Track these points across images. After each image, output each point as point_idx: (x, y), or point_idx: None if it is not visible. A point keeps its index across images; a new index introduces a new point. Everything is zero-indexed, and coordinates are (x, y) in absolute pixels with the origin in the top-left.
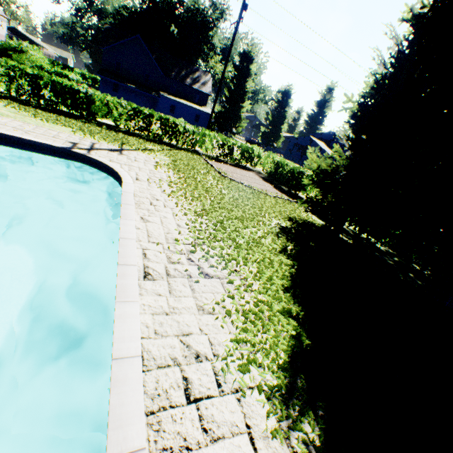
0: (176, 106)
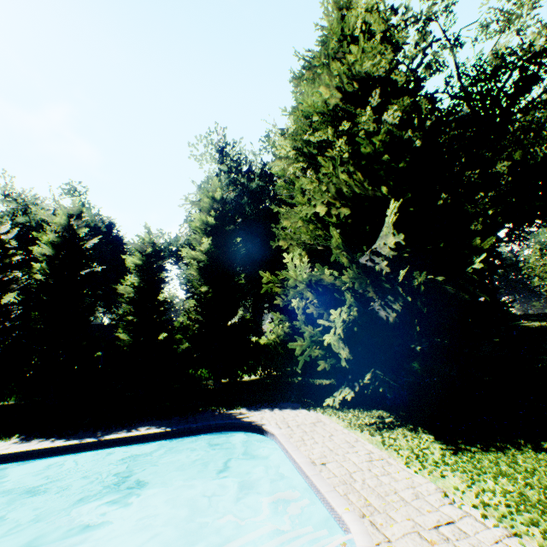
0: None
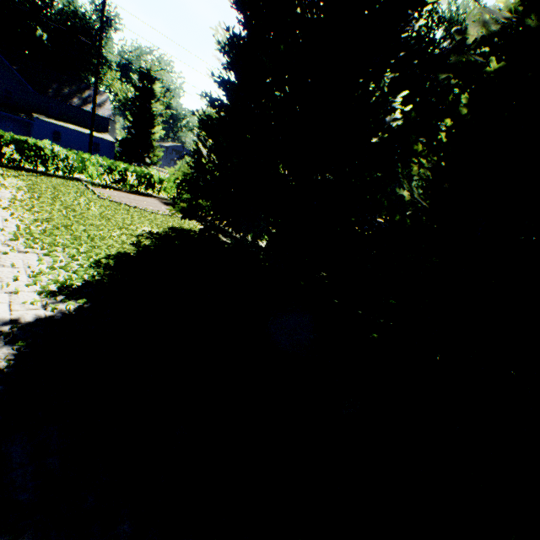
0: (62, 132)
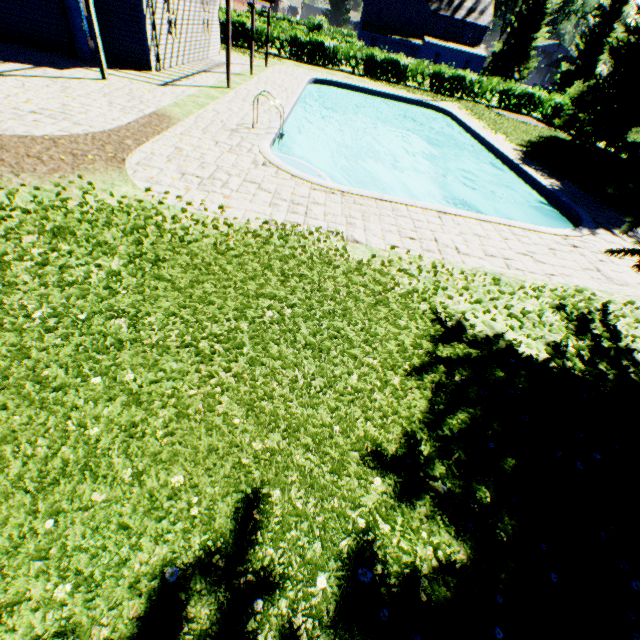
0: (442, 54)
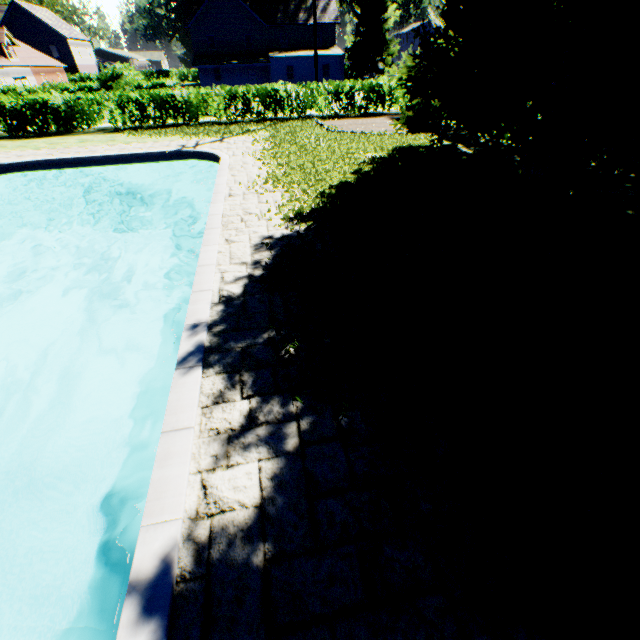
0: (294, 65)
